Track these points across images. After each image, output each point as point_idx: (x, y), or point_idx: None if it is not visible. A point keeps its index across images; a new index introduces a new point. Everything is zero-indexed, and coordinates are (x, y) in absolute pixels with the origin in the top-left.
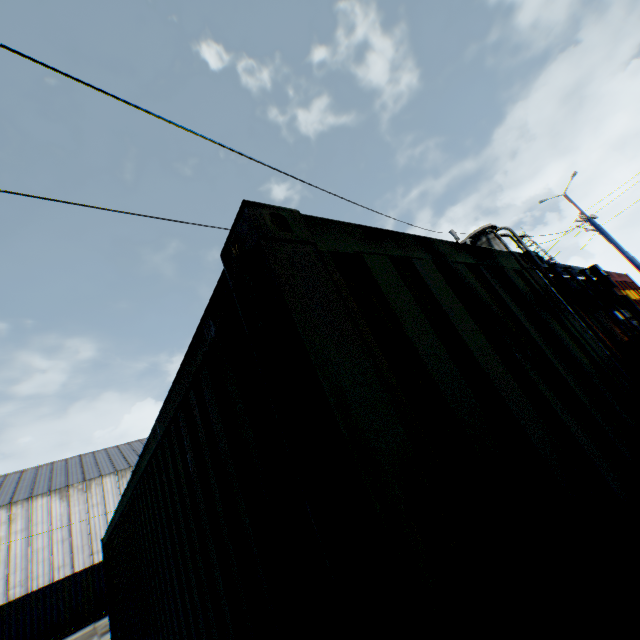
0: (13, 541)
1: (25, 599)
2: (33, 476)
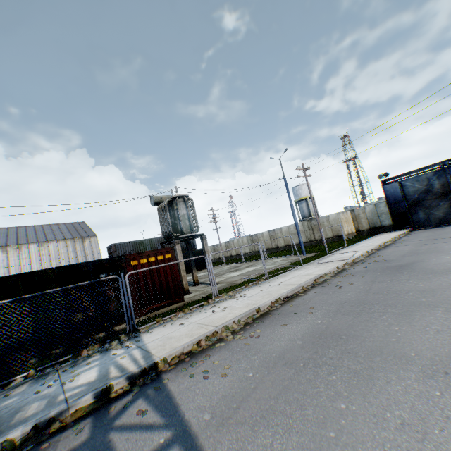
0: None
1: None
2: None
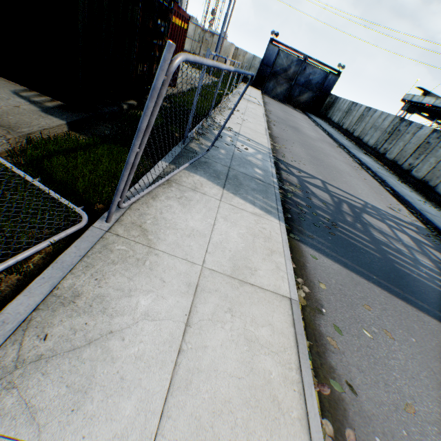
0: None
1: None
2: None
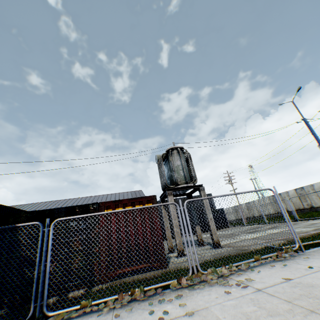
0: None
1: None
2: (92, 199)
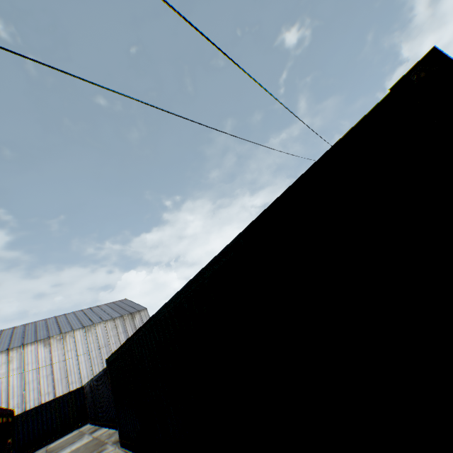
0: (11, 376)
1: (28, 413)
2: (22, 331)
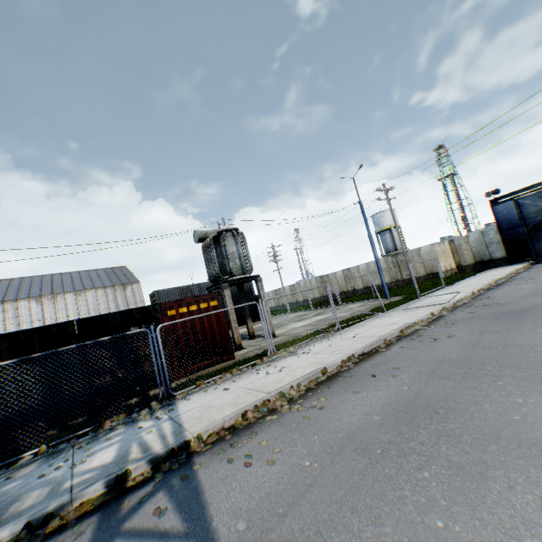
0: (8, 323)
1: None
2: (19, 284)
